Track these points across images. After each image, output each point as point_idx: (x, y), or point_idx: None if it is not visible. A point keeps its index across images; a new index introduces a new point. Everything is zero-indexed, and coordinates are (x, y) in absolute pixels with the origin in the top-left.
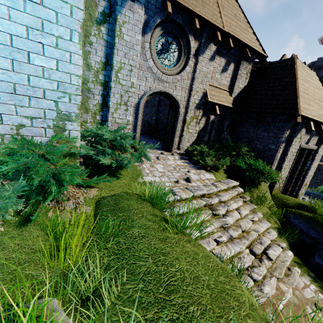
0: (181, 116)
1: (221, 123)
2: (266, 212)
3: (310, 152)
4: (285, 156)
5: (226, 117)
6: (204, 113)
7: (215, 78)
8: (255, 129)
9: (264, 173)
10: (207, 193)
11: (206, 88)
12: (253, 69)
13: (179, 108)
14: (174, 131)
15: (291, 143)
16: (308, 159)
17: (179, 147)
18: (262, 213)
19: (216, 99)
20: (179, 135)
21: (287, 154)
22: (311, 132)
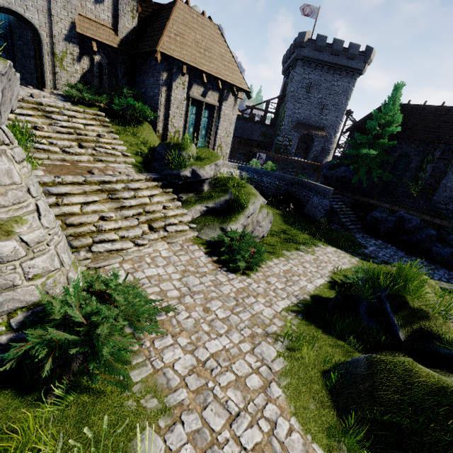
0: (48, 48)
1: (116, 70)
2: (134, 142)
3: (214, 109)
4: (170, 102)
5: (118, 62)
6: (85, 52)
7: (87, 8)
8: (147, 77)
9: (133, 108)
10: (45, 103)
11: (74, 17)
12: (150, 11)
13: (41, 36)
14: (43, 65)
15: (172, 87)
16: (213, 117)
17: (57, 87)
18: (126, 140)
19: (91, 33)
20: (52, 71)
21: (171, 99)
22: (204, 84)
